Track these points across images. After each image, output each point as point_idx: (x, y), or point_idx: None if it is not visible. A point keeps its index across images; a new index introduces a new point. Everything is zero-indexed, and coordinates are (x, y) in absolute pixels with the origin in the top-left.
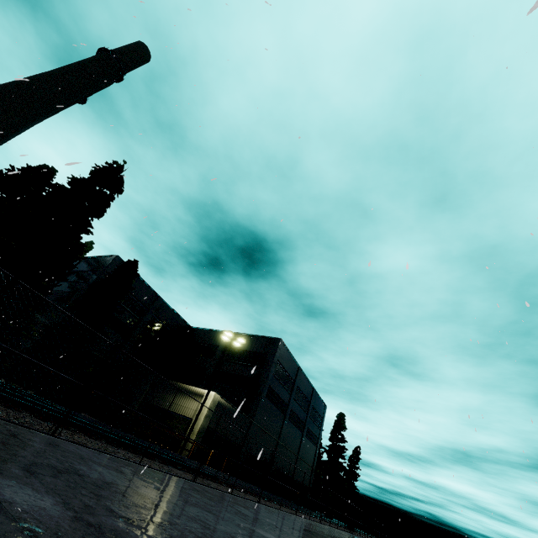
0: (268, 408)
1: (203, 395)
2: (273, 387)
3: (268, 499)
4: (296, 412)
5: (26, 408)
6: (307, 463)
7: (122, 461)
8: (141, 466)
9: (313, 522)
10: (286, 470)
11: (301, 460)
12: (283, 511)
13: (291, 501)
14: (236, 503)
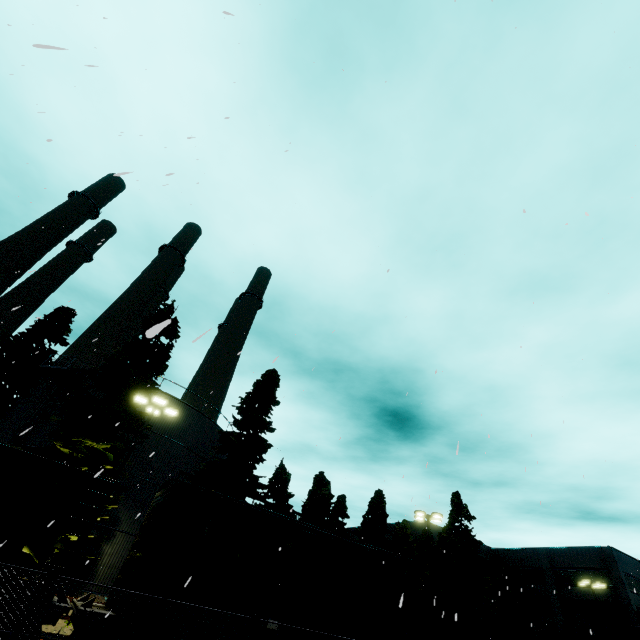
0: None
1: None
2: (638, 605)
3: None
4: None
5: None
6: None
7: None
8: None
9: None
10: None
11: None
12: None
13: None
14: None
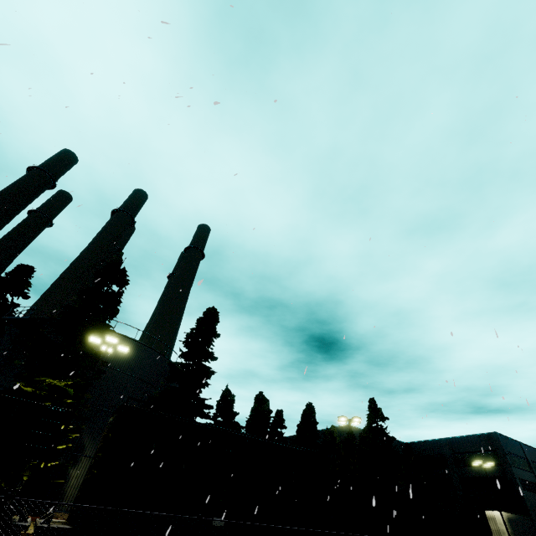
0: (530, 498)
1: (493, 516)
2: (520, 477)
3: None
4: None
5: None
6: None
7: None
8: None
9: None
10: None
11: None
12: None
13: None
14: None
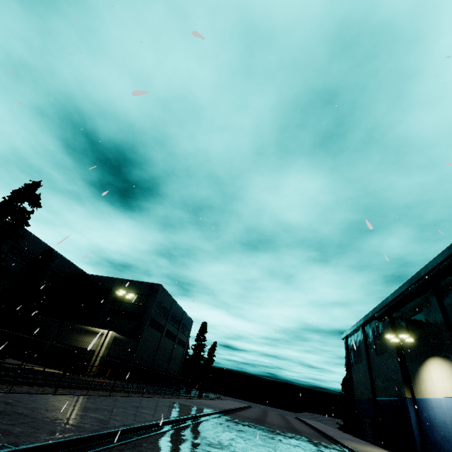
0: (150, 332)
1: (103, 333)
2: (154, 318)
3: (147, 393)
4: (170, 330)
5: (35, 384)
6: (177, 361)
7: (84, 397)
8: (90, 396)
9: (172, 399)
10: (162, 368)
11: (173, 359)
12: (156, 397)
13: (164, 387)
14: (132, 401)
